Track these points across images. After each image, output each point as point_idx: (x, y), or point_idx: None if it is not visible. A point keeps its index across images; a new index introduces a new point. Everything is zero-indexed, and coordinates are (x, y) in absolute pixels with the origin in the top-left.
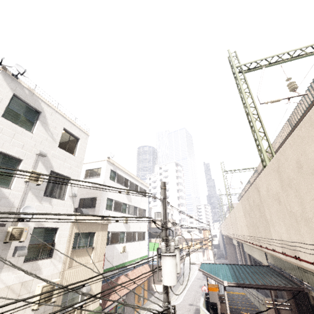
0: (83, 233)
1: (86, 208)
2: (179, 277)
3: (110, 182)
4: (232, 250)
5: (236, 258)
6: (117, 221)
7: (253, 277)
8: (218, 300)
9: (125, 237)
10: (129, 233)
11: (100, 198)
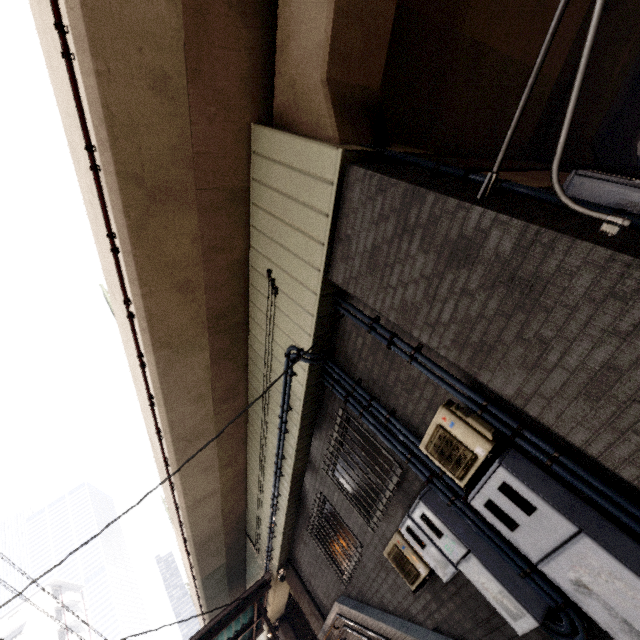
0: None
1: None
2: None
3: None
4: None
5: None
6: None
7: None
8: None
9: None
10: None
11: None
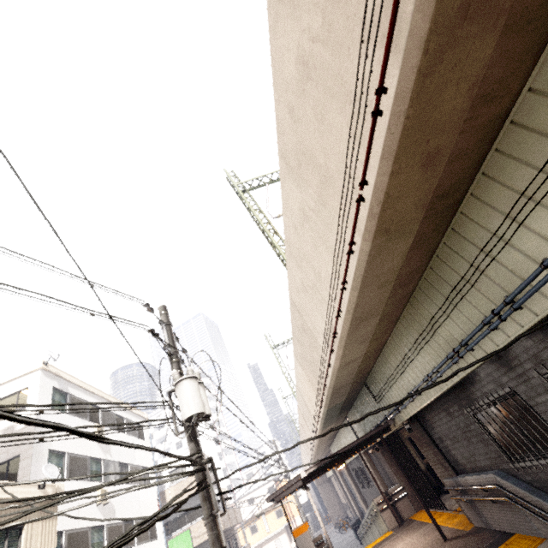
0: None
1: None
2: None
3: (53, 415)
4: (331, 493)
5: (341, 504)
6: (94, 315)
7: None
8: (314, 546)
9: (107, 540)
10: (116, 528)
11: (31, 453)
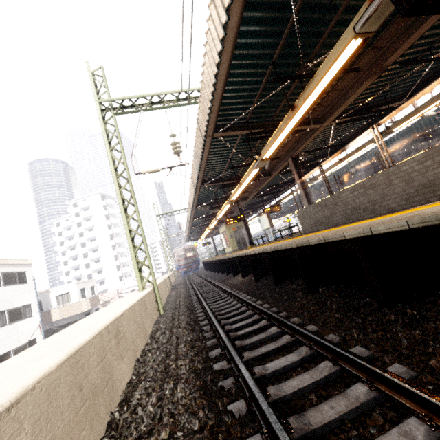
0: None
1: None
2: None
3: None
4: None
5: None
6: None
7: None
8: None
9: None
10: None
11: None
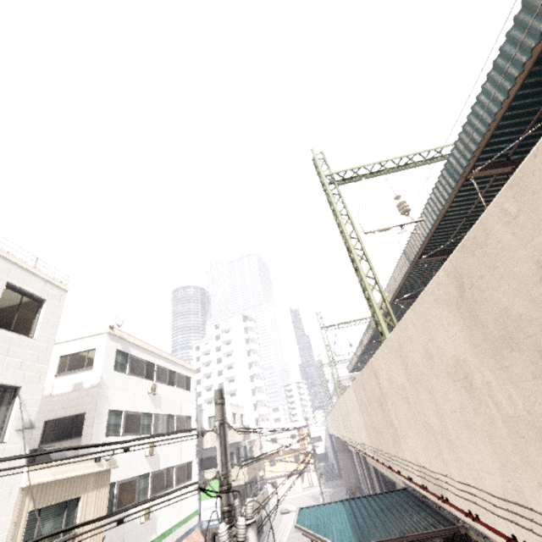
0: (49, 508)
1: (60, 441)
2: (263, 538)
3: (115, 377)
4: (349, 461)
5: (356, 474)
6: (122, 520)
7: (385, 523)
8: None
9: (151, 485)
10: (159, 474)
11: (94, 415)
